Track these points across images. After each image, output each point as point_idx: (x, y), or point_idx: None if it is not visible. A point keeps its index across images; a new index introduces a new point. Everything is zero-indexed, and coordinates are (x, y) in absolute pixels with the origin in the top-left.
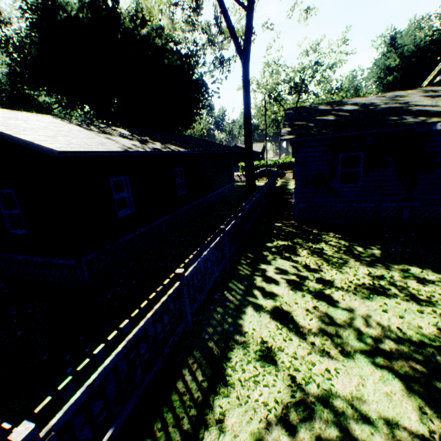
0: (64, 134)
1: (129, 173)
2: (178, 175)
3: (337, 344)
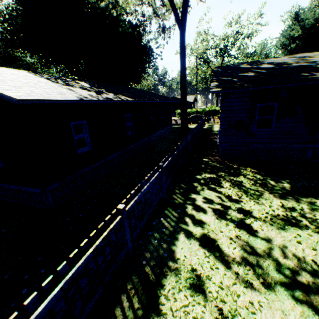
0: (30, 85)
1: (87, 118)
2: (128, 119)
3: (259, 275)
